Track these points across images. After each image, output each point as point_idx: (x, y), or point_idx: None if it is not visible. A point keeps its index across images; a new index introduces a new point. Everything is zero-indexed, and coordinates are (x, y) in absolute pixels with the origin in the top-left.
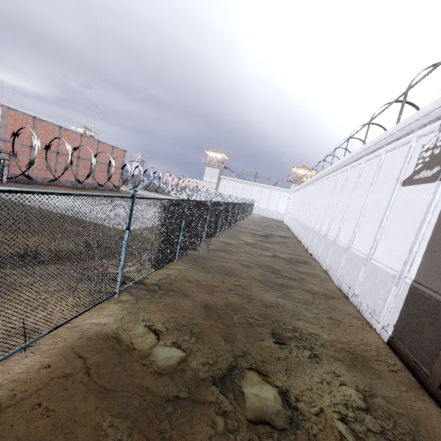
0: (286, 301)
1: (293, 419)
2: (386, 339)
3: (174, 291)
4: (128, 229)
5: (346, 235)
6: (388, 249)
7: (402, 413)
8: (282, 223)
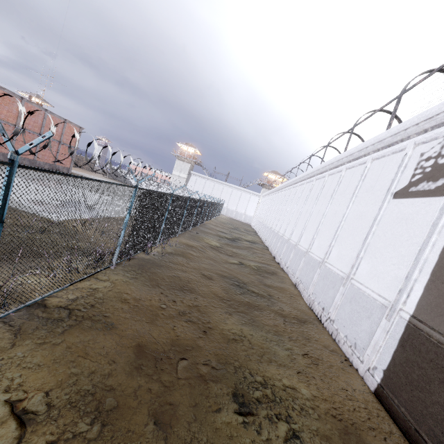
0: (253, 330)
1: None
2: (373, 387)
3: (94, 320)
4: None
5: (320, 247)
6: (375, 270)
7: None
8: (250, 227)
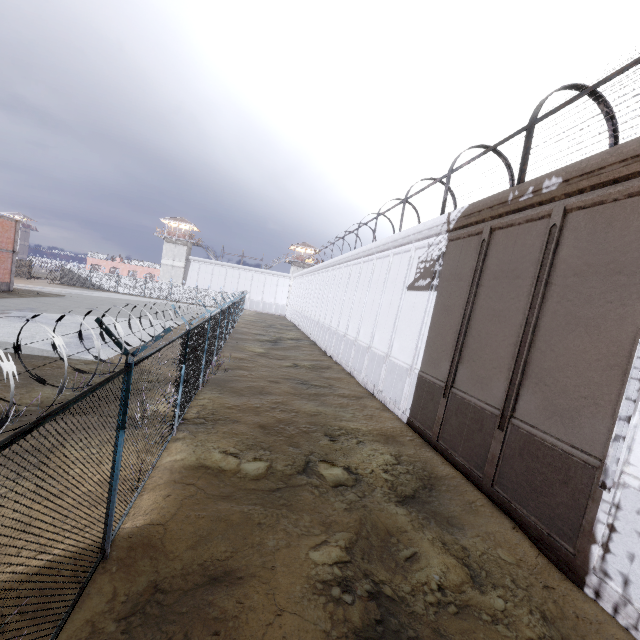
0: (326, 408)
1: (357, 480)
2: (406, 420)
3: (223, 420)
4: (184, 364)
5: (366, 334)
6: (402, 346)
7: (417, 460)
8: (285, 319)
